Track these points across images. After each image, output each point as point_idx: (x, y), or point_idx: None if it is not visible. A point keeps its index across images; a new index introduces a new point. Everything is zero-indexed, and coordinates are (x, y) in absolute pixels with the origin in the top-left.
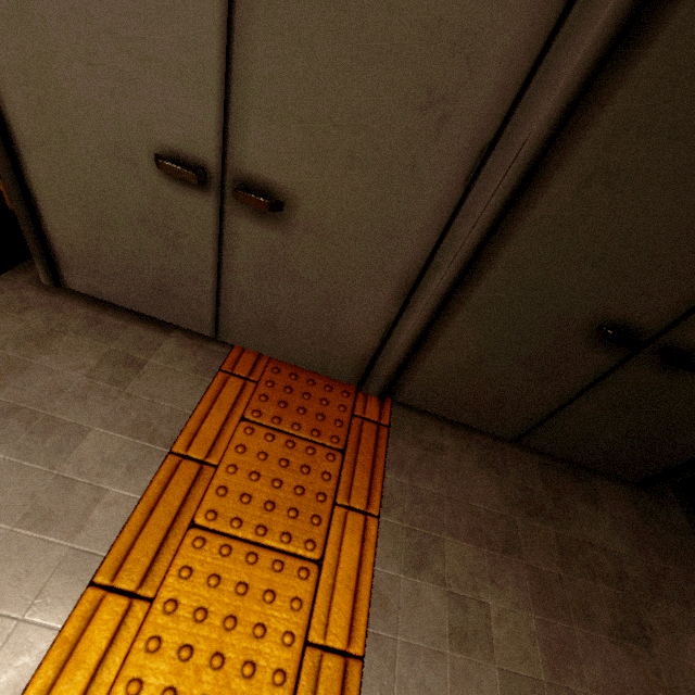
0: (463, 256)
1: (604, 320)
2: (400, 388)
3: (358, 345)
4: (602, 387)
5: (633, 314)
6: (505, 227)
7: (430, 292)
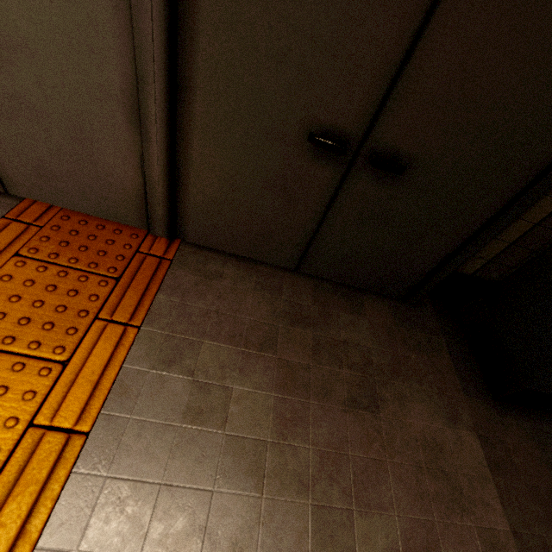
0: (160, 63)
1: (314, 129)
2: (182, 227)
3: (127, 185)
4: (339, 204)
5: (334, 118)
6: (185, 23)
7: (153, 112)
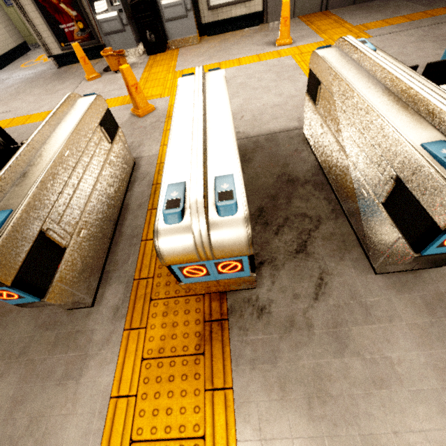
0: None
1: None
2: (328, 6)
3: None
4: None
5: None
6: None
7: None
